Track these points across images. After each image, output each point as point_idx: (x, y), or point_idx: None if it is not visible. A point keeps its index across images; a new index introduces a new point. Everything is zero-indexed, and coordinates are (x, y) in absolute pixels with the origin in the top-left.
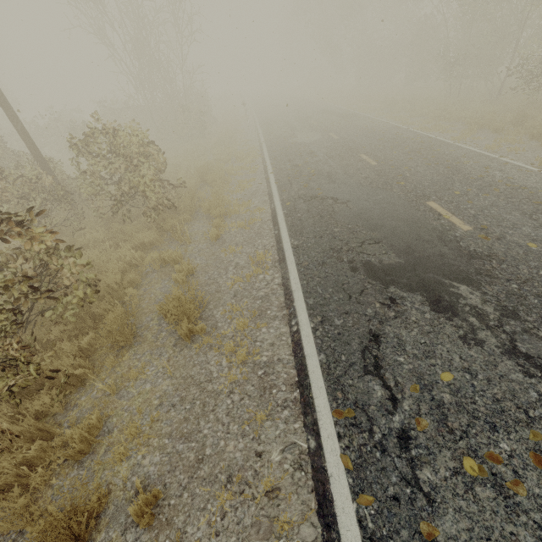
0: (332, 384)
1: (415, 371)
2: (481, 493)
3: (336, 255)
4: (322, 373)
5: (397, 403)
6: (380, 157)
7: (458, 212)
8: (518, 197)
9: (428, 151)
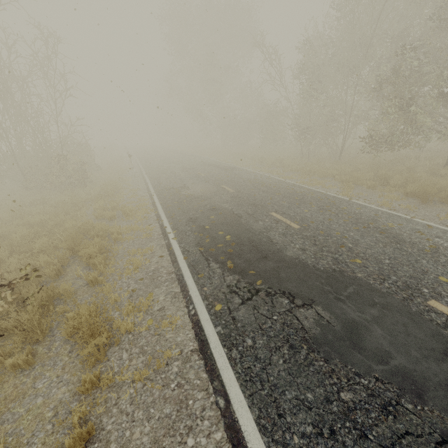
0: None
1: None
2: None
3: None
4: None
5: None
6: (295, 216)
7: None
8: None
9: (336, 209)
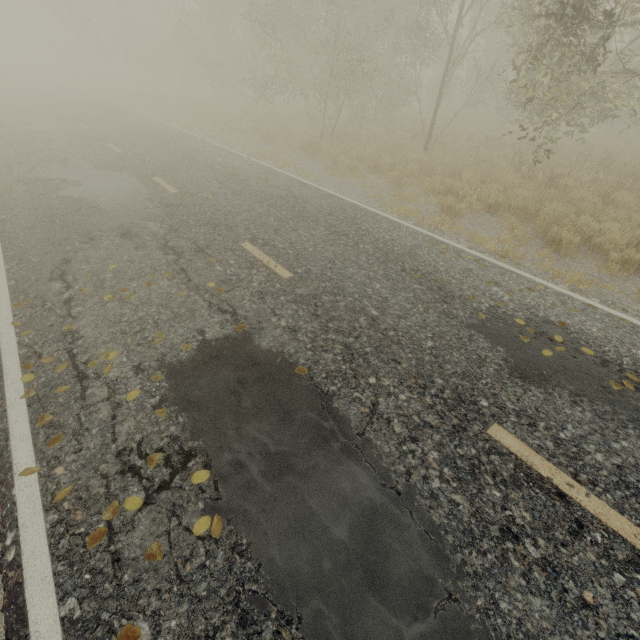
0: (17, 293)
1: (92, 270)
2: (110, 305)
3: (49, 220)
4: (9, 291)
5: (71, 287)
6: (128, 146)
7: (174, 183)
8: (223, 172)
9: (177, 143)
